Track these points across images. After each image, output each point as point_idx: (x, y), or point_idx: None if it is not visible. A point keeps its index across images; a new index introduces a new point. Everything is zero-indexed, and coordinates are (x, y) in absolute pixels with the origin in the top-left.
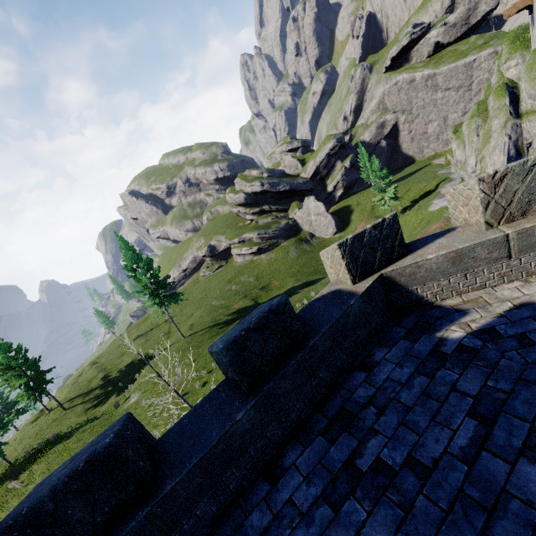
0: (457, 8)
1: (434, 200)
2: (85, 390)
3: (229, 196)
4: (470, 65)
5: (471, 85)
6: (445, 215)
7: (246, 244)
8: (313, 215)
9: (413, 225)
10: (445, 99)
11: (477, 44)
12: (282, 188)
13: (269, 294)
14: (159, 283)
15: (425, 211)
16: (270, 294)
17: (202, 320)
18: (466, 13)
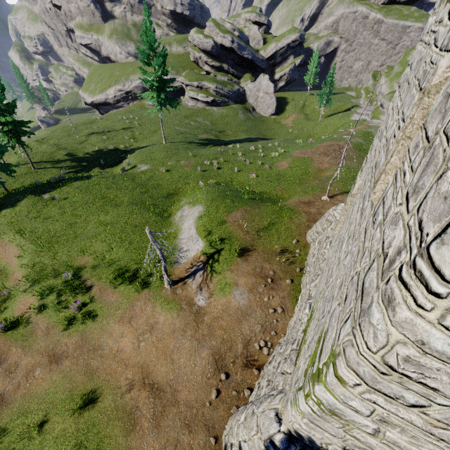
0: None
1: (354, 114)
2: (49, 159)
3: (198, 36)
4: (405, 29)
5: (397, 46)
6: (365, 123)
7: (203, 91)
8: (262, 92)
9: (336, 126)
10: (378, 47)
11: (414, 15)
12: (246, 55)
13: (227, 137)
14: (167, 81)
15: (347, 119)
16: (227, 137)
17: (173, 136)
18: None
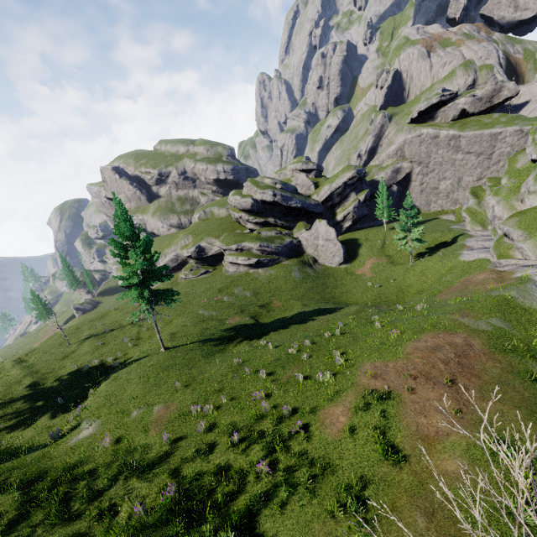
0: (485, 86)
1: (463, 251)
2: None
3: (234, 198)
4: (495, 136)
5: (492, 155)
6: (489, 267)
7: (244, 253)
8: (321, 240)
9: (439, 271)
10: (465, 161)
11: (501, 121)
12: (294, 204)
13: (271, 314)
14: (154, 272)
15: (454, 259)
16: (272, 314)
17: (187, 330)
18: (492, 93)
